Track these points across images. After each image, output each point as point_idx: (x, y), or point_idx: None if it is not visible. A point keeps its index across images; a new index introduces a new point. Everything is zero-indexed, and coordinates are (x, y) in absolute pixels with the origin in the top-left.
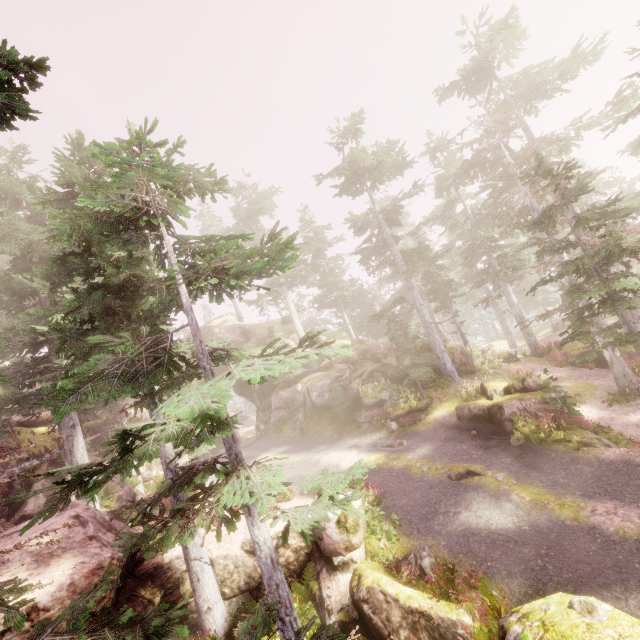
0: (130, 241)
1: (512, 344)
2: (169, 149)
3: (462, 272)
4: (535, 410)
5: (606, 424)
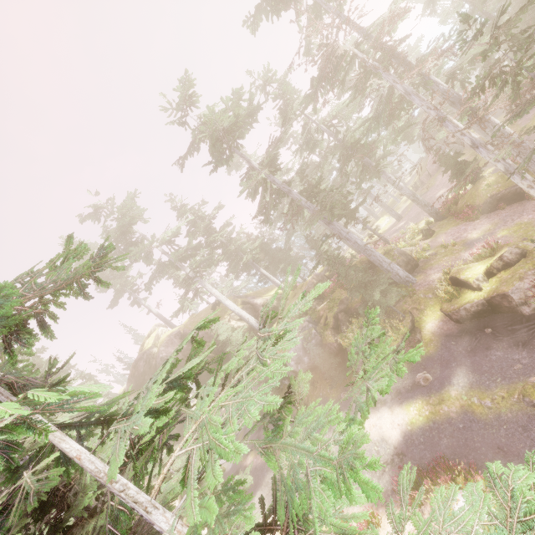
0: None
1: (398, 217)
2: None
3: None
4: None
5: None
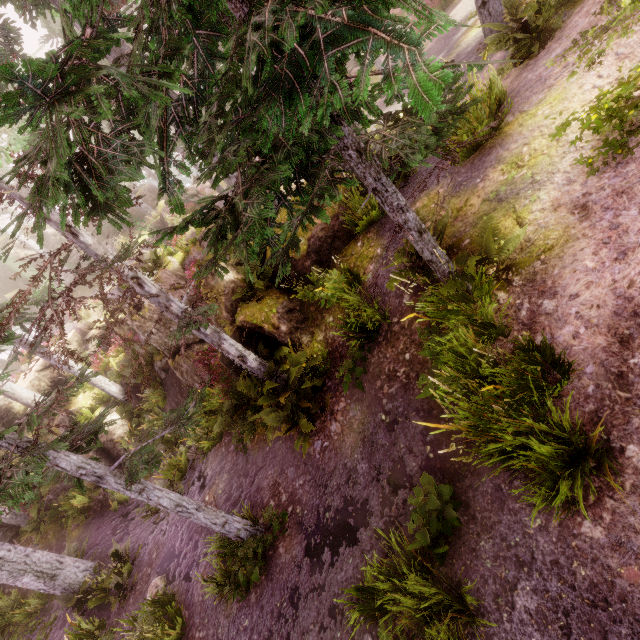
0: None
1: None
2: None
3: None
4: None
5: None
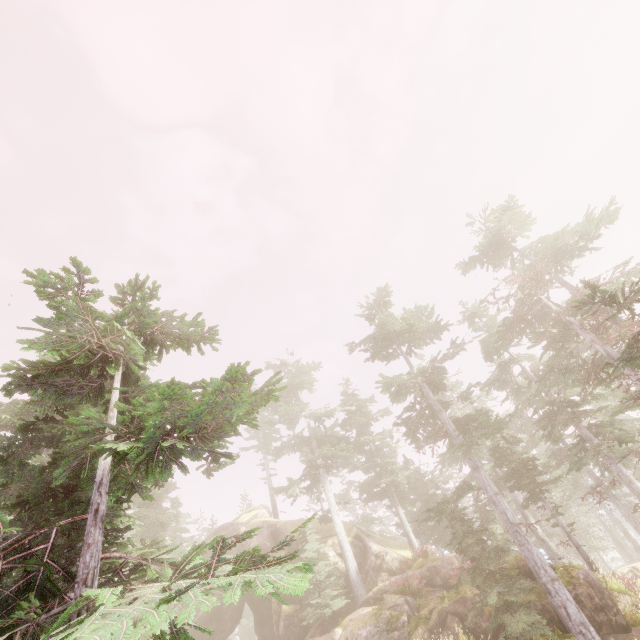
0: (69, 391)
1: None
2: (143, 294)
3: (549, 451)
4: None
5: None
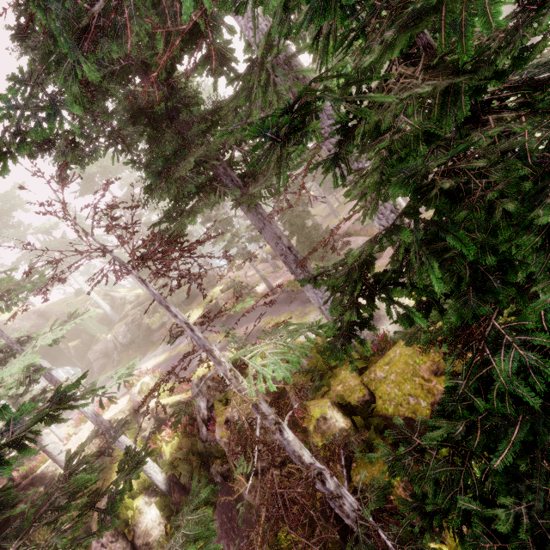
0: None
1: None
2: None
3: None
4: (231, 297)
5: (266, 290)
